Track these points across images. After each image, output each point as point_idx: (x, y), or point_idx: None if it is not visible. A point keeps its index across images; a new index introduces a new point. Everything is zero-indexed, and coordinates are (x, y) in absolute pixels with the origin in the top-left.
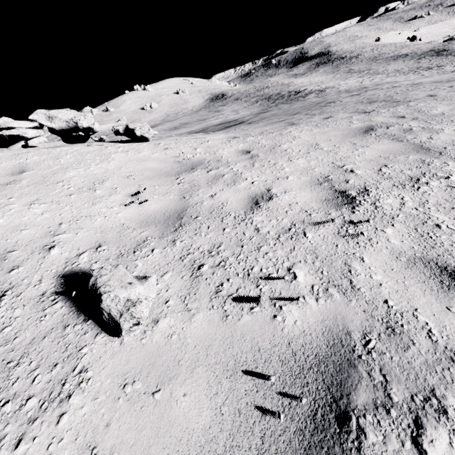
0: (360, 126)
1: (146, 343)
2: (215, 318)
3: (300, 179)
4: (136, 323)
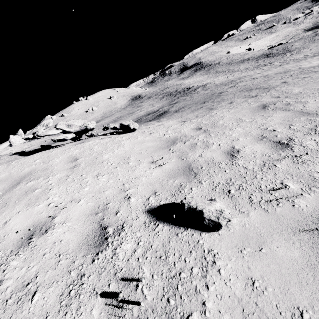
0: (257, 105)
1: (233, 231)
2: (261, 213)
3: (247, 139)
4: (228, 220)
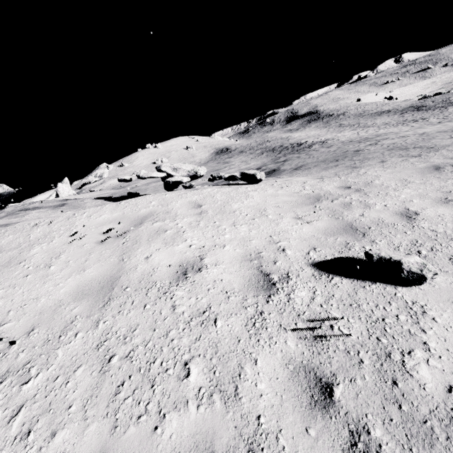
0: (426, 166)
1: (439, 287)
2: None
3: (424, 201)
4: (434, 274)
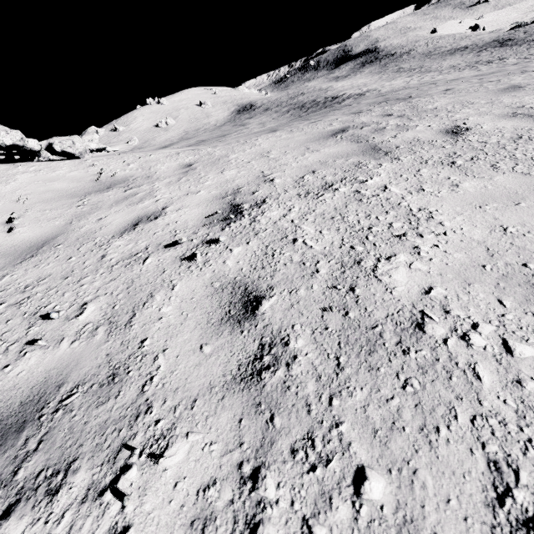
0: (334, 129)
1: None
2: None
3: (209, 193)
4: None
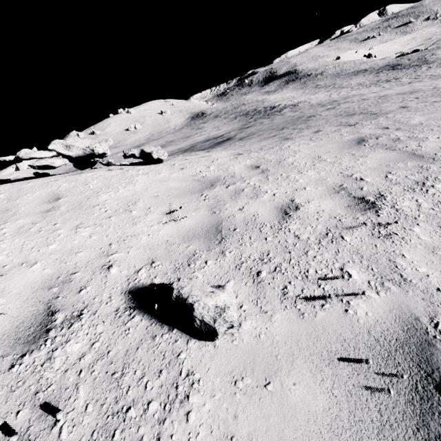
0: (351, 138)
1: (238, 344)
2: (292, 316)
3: (317, 189)
4: (230, 326)
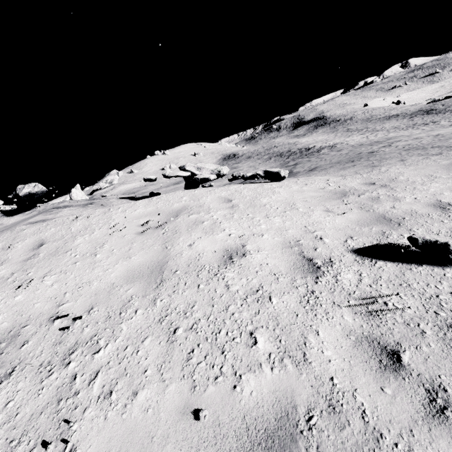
0: (449, 163)
1: None
2: None
3: None
4: None
